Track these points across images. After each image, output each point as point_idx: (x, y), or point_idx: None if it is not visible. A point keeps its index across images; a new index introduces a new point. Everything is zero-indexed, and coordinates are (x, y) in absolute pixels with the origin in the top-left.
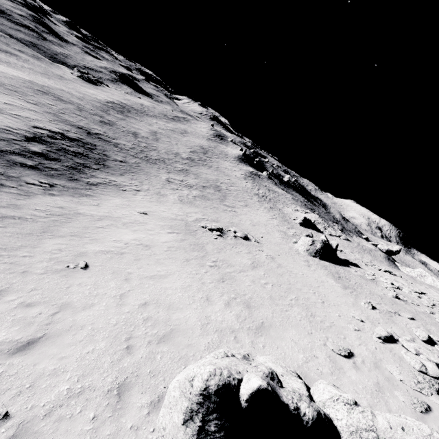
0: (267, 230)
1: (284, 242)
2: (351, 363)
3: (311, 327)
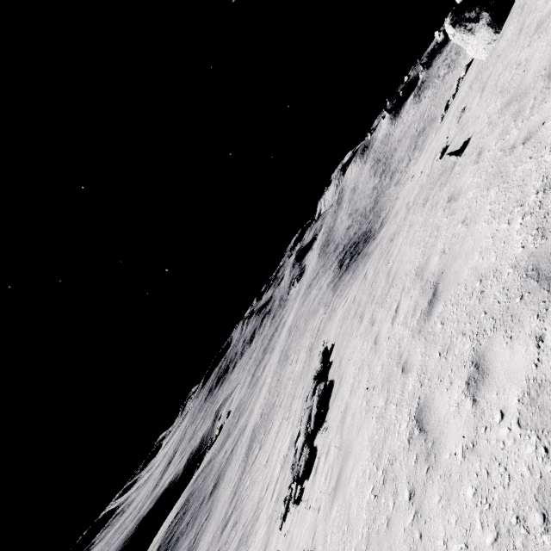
0: None
1: None
2: None
3: None
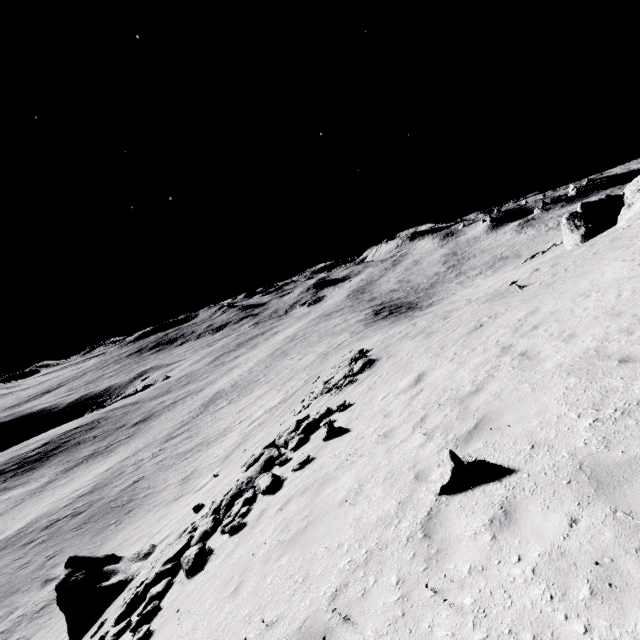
0: None
1: None
2: None
3: None
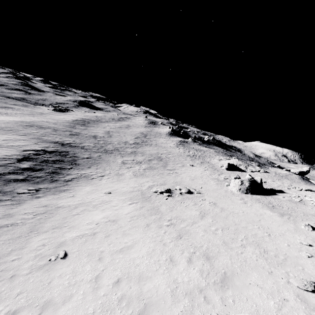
0: (204, 180)
1: (219, 187)
2: None
3: (269, 265)
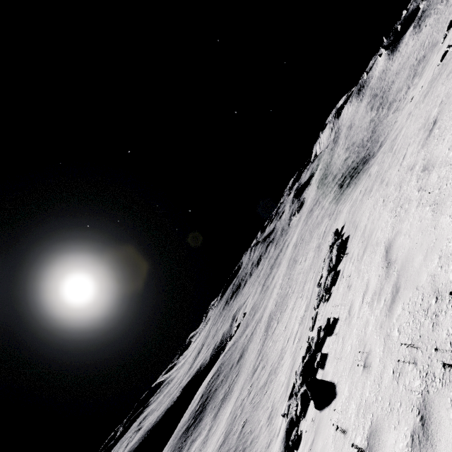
0: None
1: None
2: None
3: None
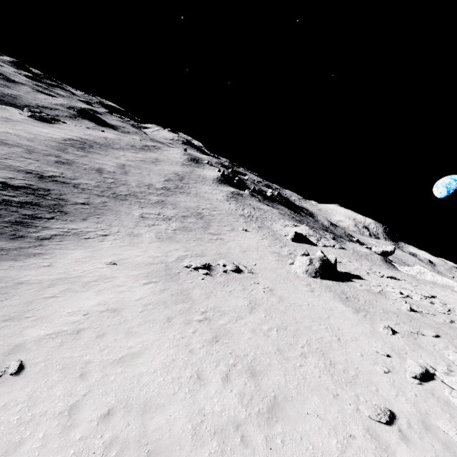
0: (260, 254)
1: (280, 266)
2: (397, 433)
3: (335, 384)
